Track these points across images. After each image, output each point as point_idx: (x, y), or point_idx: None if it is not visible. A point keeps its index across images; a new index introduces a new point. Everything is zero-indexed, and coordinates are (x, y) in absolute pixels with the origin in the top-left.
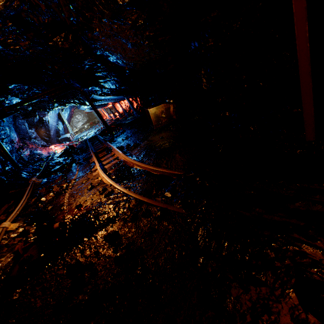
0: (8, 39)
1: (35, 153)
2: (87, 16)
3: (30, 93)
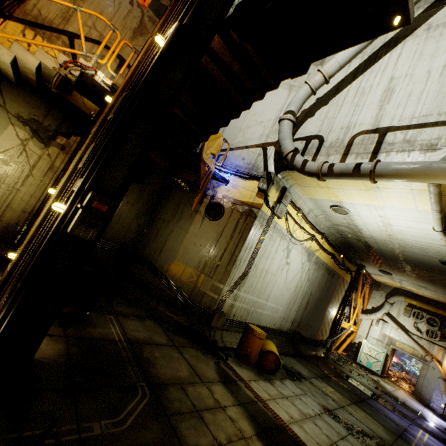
0: None
1: None
2: None
3: None
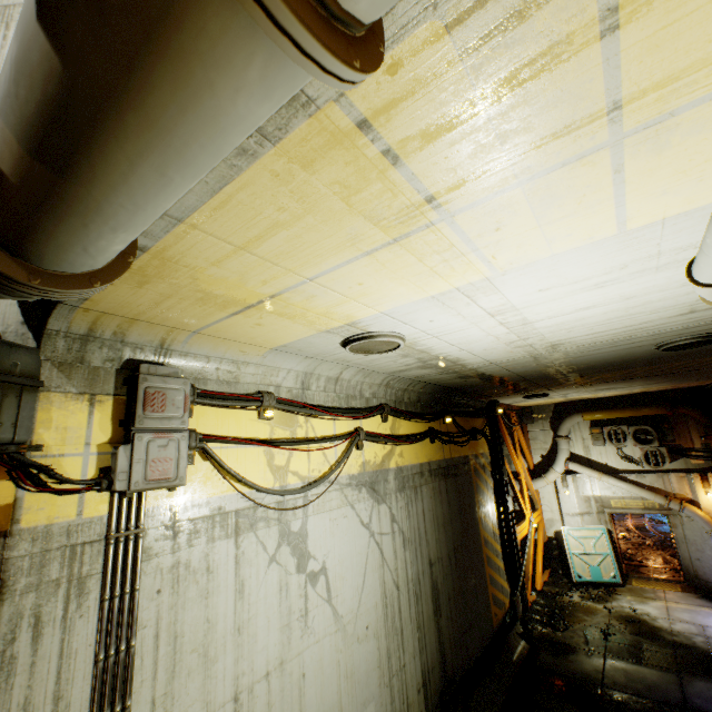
0: None
1: None
2: None
3: None
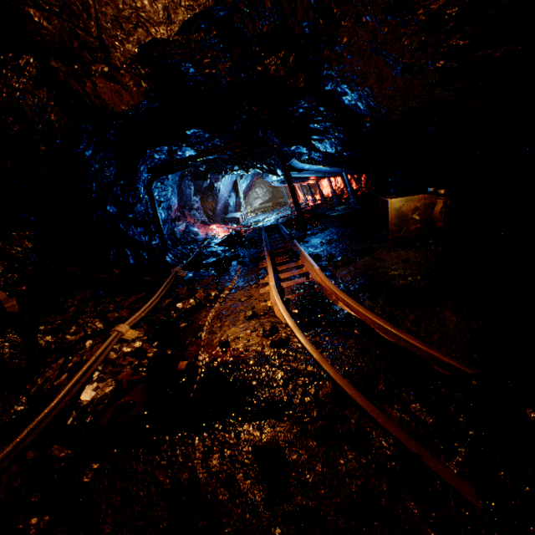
0: (205, 58)
1: (191, 230)
2: (336, 14)
3: (209, 145)
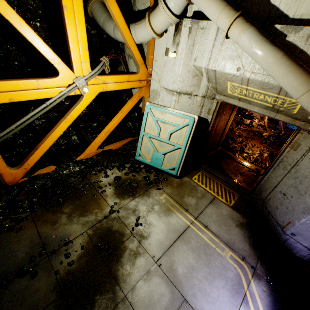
0: None
1: None
2: None
3: None
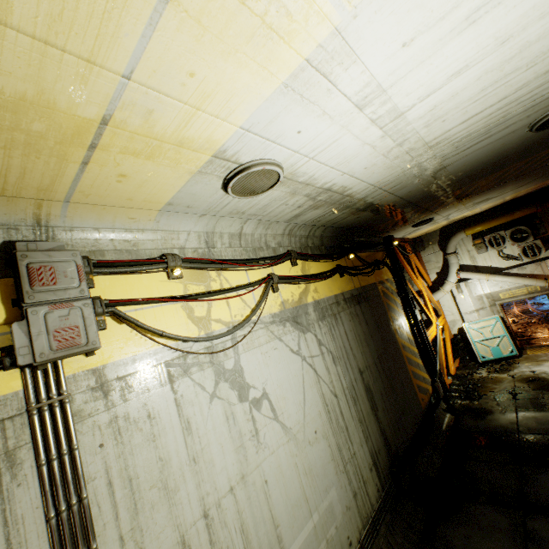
0: None
1: None
2: None
3: None
